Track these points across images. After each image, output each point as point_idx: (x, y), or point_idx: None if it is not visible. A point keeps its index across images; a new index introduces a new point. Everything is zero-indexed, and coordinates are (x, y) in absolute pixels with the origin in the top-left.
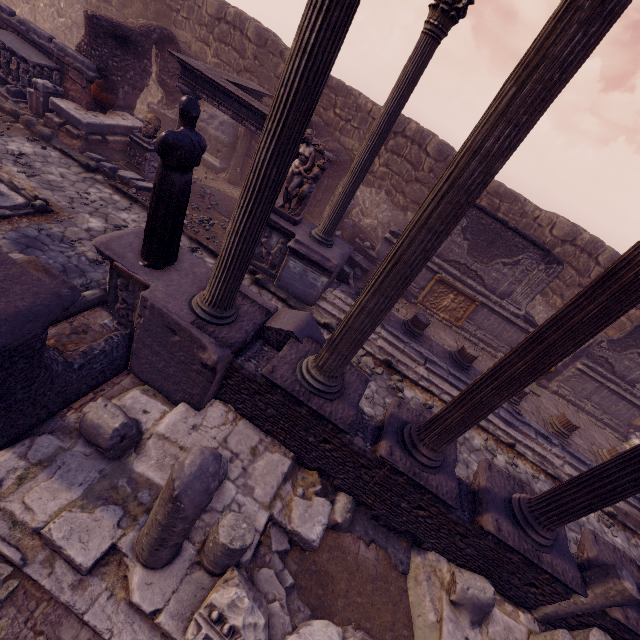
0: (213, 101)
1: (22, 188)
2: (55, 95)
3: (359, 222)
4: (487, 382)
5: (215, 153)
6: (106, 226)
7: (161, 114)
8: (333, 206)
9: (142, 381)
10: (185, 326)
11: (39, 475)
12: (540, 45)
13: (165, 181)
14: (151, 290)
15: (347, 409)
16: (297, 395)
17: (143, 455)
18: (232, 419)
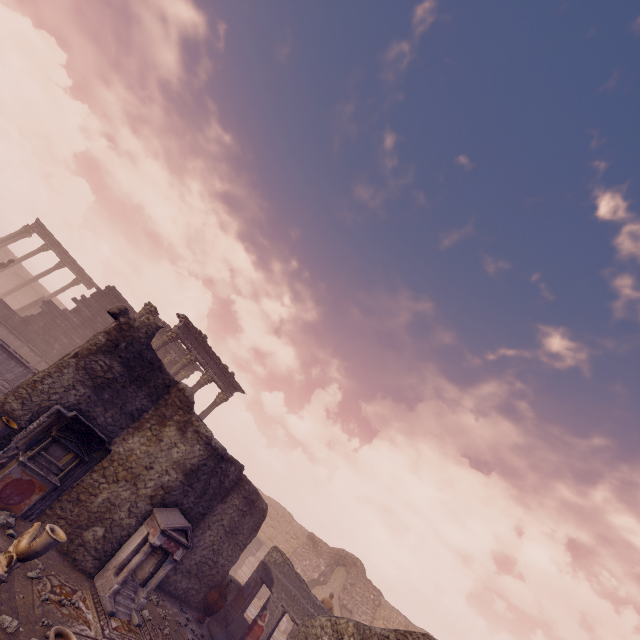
0: None
1: None
2: None
3: None
4: (16, 287)
5: None
6: None
7: None
8: None
9: None
10: None
11: None
12: (30, 253)
13: None
14: None
15: None
16: None
17: None
18: None
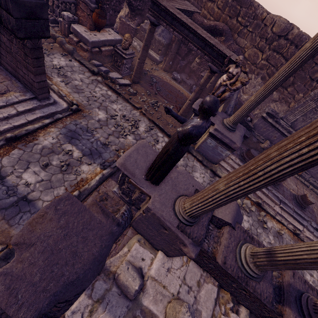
0: (170, 28)
1: (64, 95)
2: (73, 22)
3: (240, 97)
4: None
5: (157, 51)
6: (107, 116)
7: (127, 24)
8: (244, 108)
9: (137, 231)
10: (174, 231)
11: (98, 308)
12: None
13: (177, 151)
14: (152, 201)
15: (268, 287)
16: (240, 281)
17: (146, 293)
18: (185, 261)
